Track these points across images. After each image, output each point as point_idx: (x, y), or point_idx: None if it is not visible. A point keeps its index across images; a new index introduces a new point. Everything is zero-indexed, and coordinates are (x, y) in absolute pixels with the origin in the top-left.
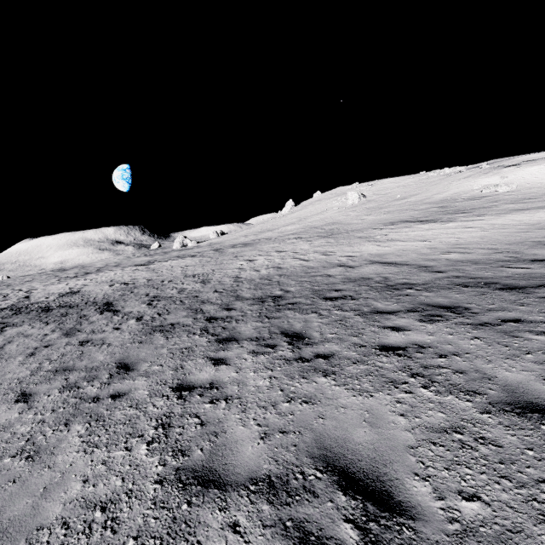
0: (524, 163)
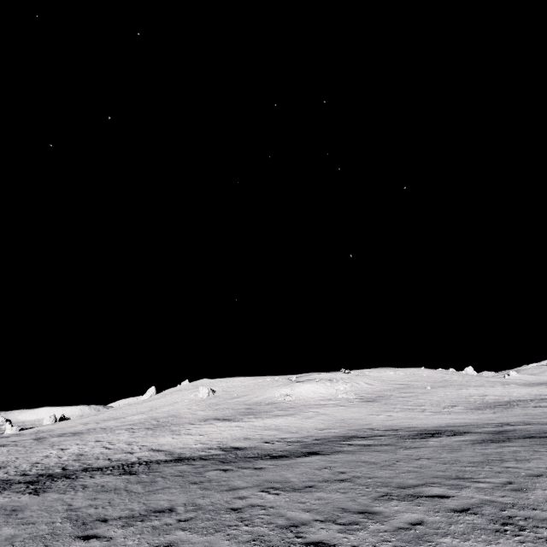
0: (306, 381)
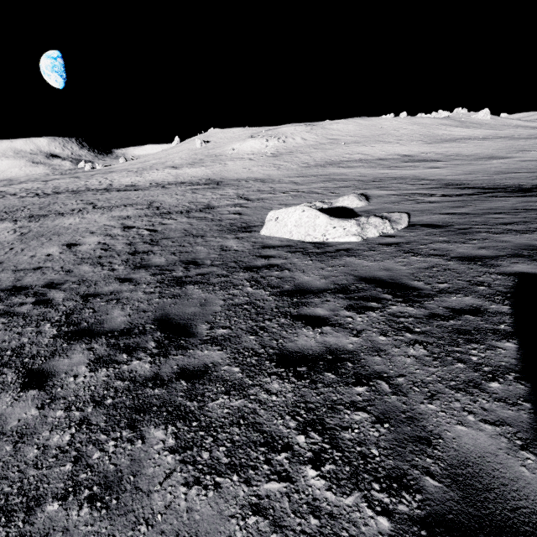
0: (256, 137)
